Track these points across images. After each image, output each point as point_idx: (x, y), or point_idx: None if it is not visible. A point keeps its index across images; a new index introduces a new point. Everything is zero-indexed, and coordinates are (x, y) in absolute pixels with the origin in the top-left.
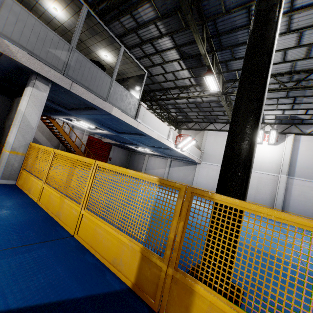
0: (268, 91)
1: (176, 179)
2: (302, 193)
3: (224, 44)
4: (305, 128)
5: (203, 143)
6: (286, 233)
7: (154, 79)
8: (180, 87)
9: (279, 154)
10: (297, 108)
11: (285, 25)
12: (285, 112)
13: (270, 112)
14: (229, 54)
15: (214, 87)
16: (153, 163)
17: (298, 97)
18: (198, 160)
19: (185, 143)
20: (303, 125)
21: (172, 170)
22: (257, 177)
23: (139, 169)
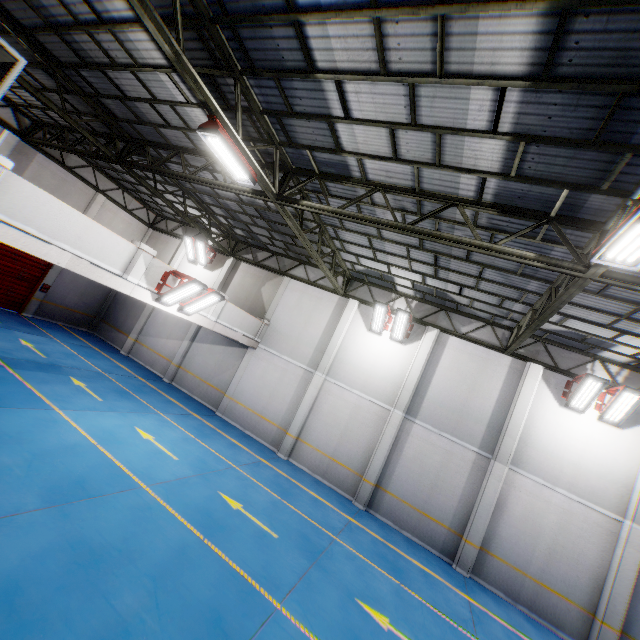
0: (362, 221)
1: (198, 371)
2: (421, 457)
3: (255, 57)
4: (463, 322)
5: (275, 303)
6: (321, 564)
7: (139, 112)
8: (204, 153)
9: (405, 365)
10: (446, 278)
11: (375, 49)
12: (427, 280)
13: (401, 272)
14: (278, 95)
15: (242, 173)
16: (161, 321)
17: (442, 254)
18: (247, 339)
19: (186, 296)
20: (461, 315)
21: (197, 350)
22: (353, 404)
23: (126, 329)
